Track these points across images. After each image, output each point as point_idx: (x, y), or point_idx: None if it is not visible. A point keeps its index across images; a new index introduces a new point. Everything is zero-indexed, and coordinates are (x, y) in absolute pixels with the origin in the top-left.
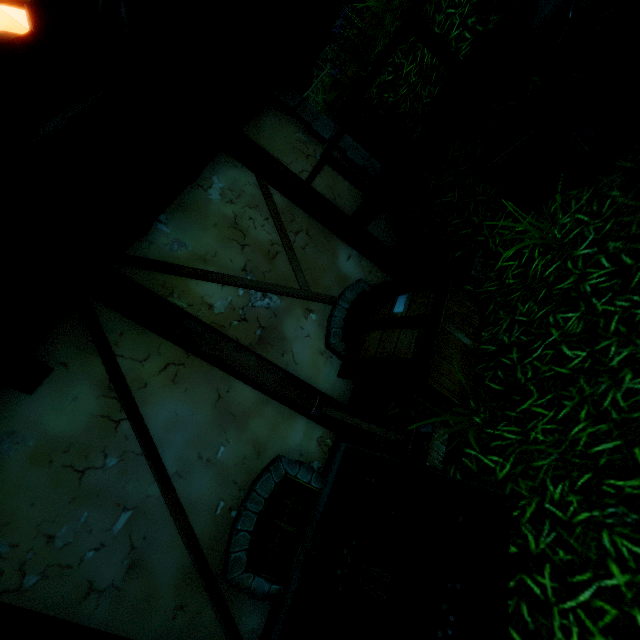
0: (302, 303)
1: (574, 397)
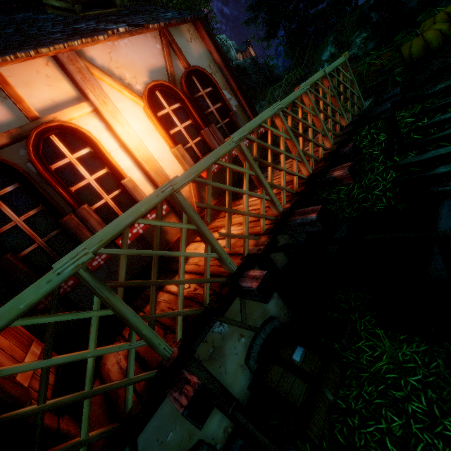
0: (239, 330)
1: None
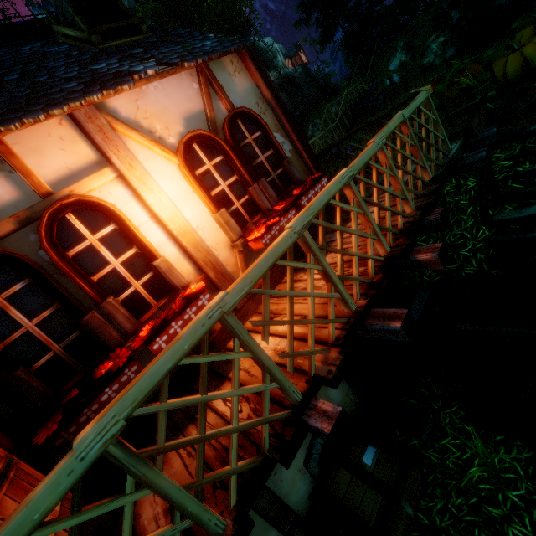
0: None
1: None
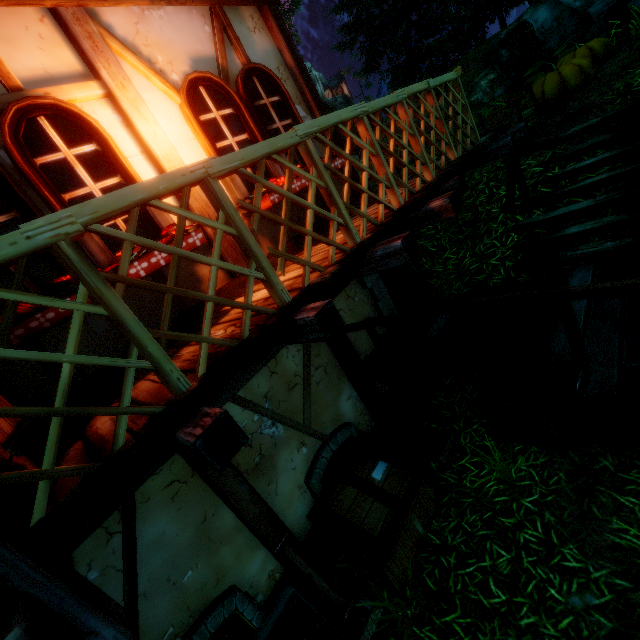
0: (300, 436)
1: (487, 634)
